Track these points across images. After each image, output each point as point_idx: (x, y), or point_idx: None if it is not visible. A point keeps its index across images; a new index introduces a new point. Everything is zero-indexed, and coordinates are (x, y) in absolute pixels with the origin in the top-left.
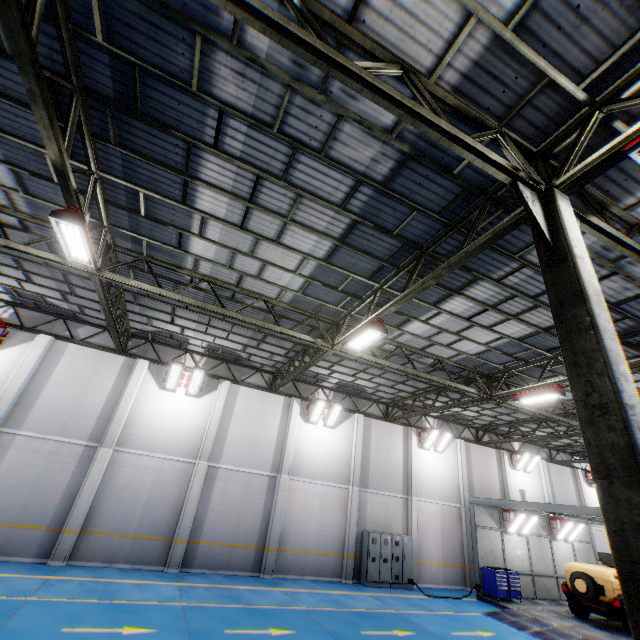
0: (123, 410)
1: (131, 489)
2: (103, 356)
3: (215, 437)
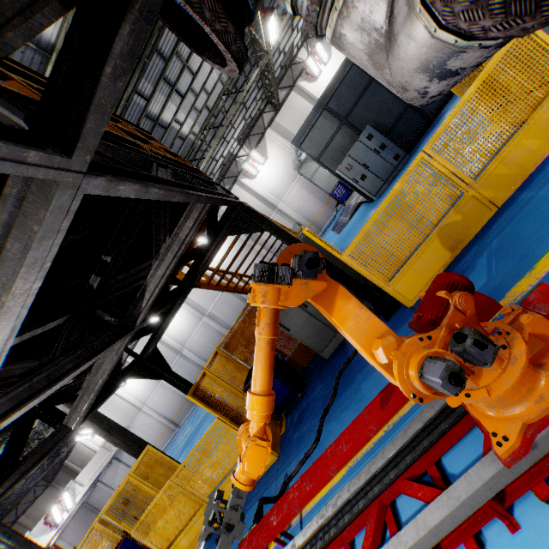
0: (168, 342)
1: (204, 347)
2: (142, 341)
3: (194, 309)
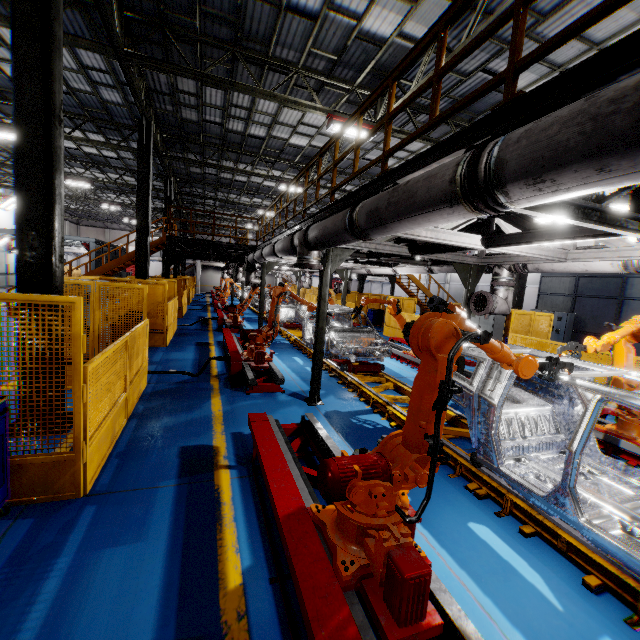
0: None
1: (455, 295)
2: None
3: None
